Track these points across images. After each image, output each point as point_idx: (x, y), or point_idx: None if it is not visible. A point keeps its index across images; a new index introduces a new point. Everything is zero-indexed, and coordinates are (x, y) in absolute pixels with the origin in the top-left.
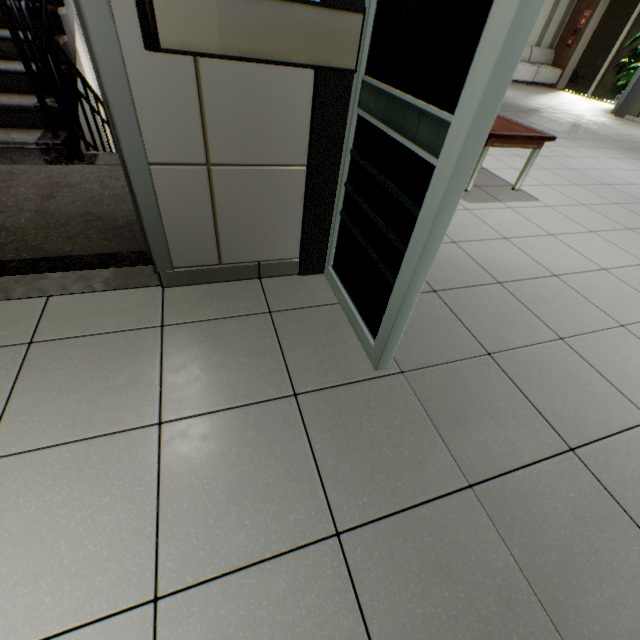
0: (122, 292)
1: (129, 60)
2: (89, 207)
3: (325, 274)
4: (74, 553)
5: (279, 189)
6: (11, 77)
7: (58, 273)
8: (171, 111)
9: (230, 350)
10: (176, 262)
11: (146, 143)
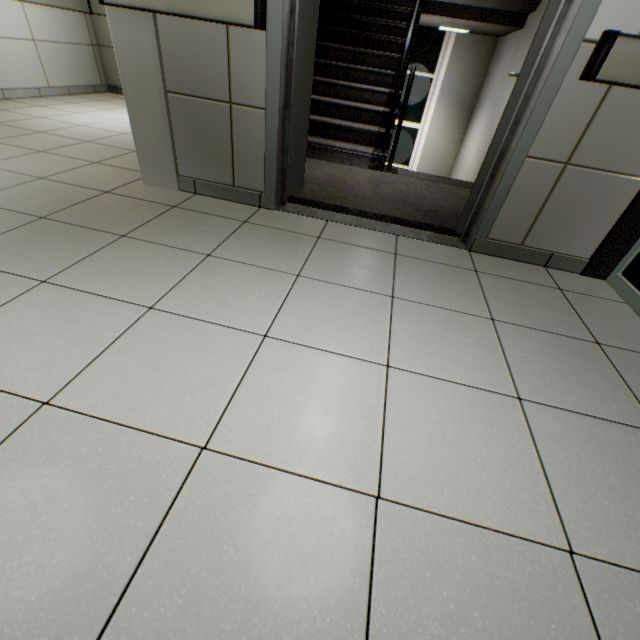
0: (441, 246)
1: (562, 86)
2: (402, 196)
3: (607, 280)
4: (458, 356)
5: (610, 194)
6: (366, 113)
7: (397, 225)
8: (566, 122)
9: (532, 300)
10: (490, 234)
11: (533, 142)
